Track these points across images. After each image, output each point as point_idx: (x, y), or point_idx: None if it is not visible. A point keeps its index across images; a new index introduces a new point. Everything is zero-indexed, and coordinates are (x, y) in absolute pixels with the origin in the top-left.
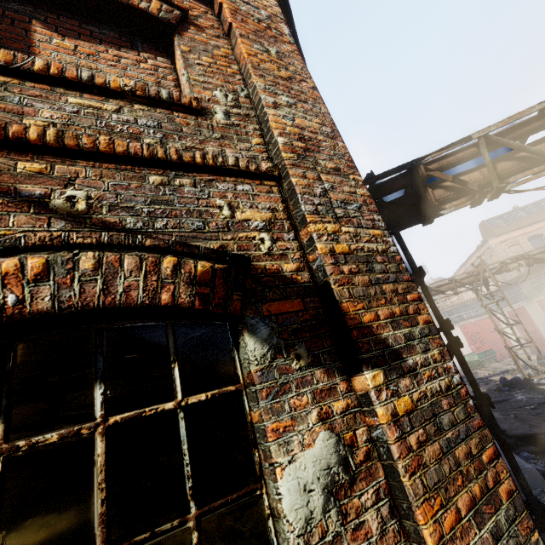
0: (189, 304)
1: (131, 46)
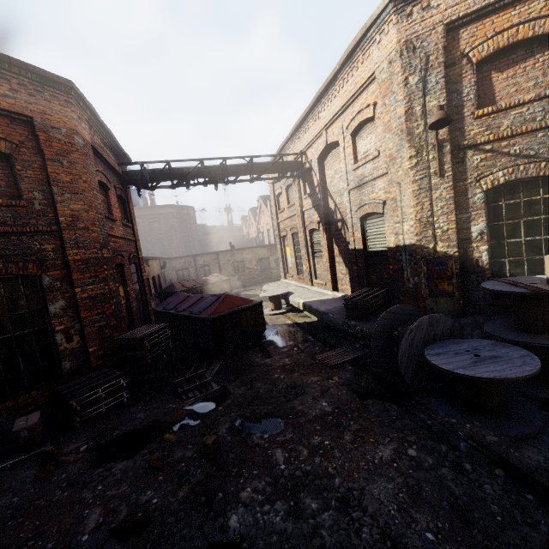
0: (548, 175)
1: (531, 55)
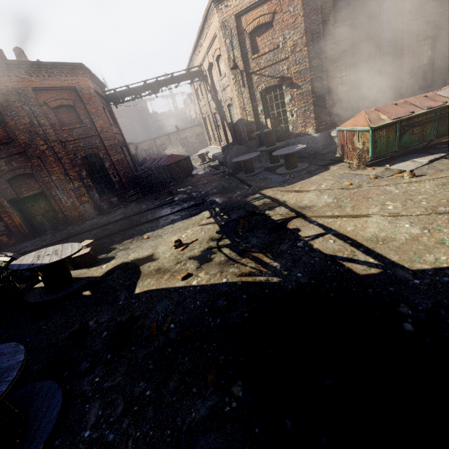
0: (277, 84)
1: (267, 29)
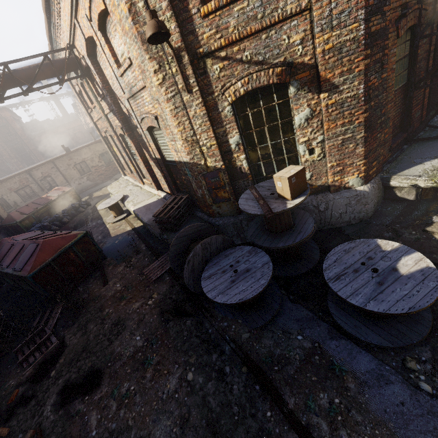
0: (276, 82)
1: None
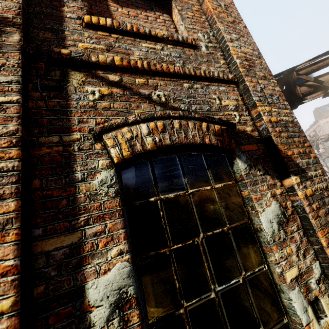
0: (216, 144)
1: (150, 8)
